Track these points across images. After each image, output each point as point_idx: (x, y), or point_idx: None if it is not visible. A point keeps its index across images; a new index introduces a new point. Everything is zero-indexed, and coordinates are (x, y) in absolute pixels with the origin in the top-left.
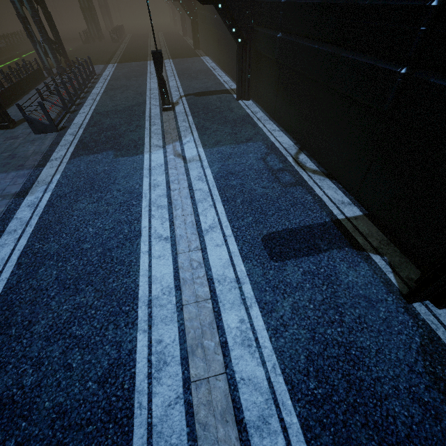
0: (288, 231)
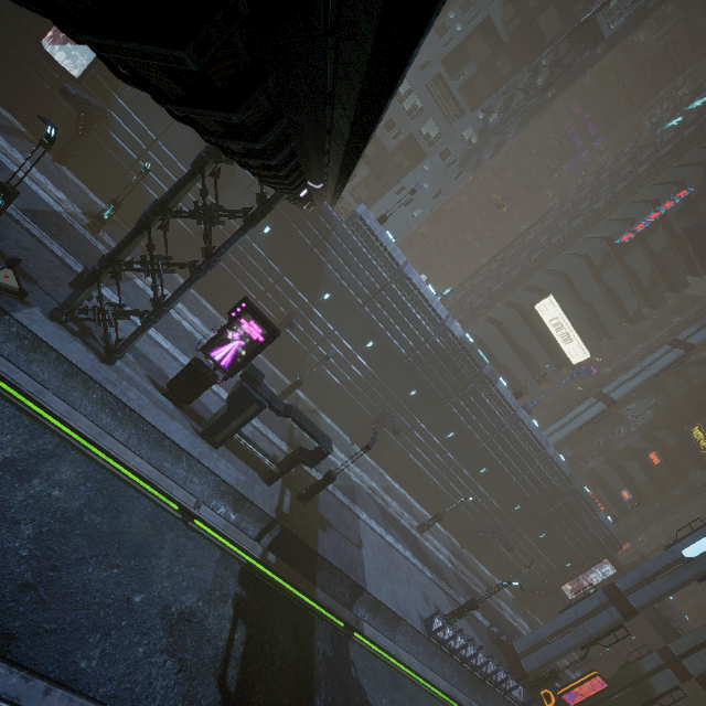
0: (3, 126)
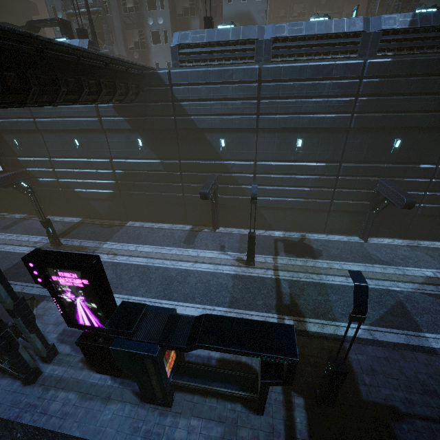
0: (8, 225)
